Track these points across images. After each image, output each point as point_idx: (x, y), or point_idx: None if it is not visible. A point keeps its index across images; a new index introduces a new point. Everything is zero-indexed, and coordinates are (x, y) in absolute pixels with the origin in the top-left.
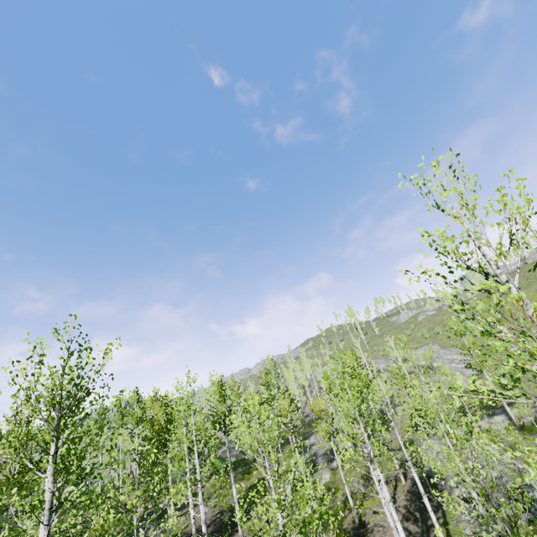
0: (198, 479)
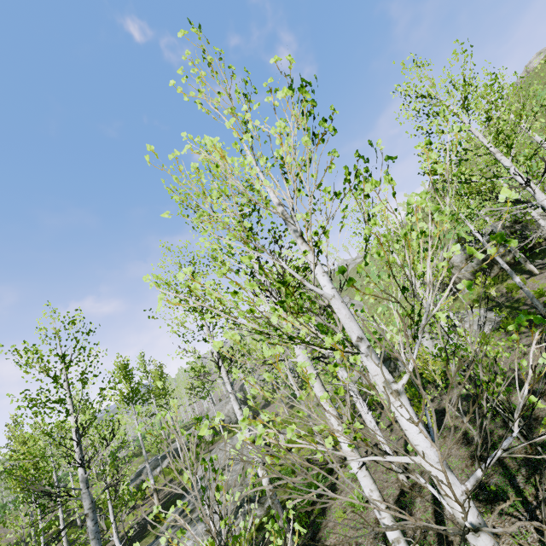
0: None
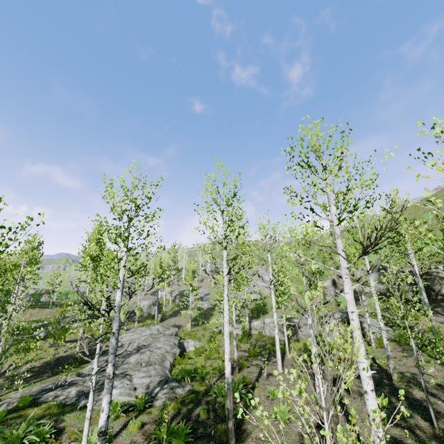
0: None
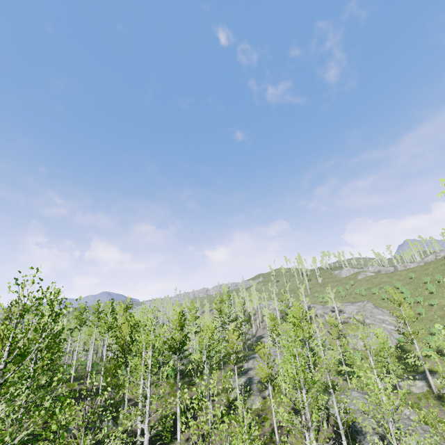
0: (146, 411)
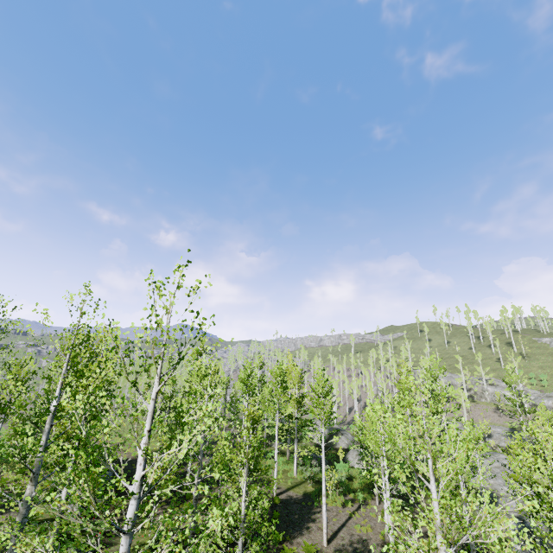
0: None
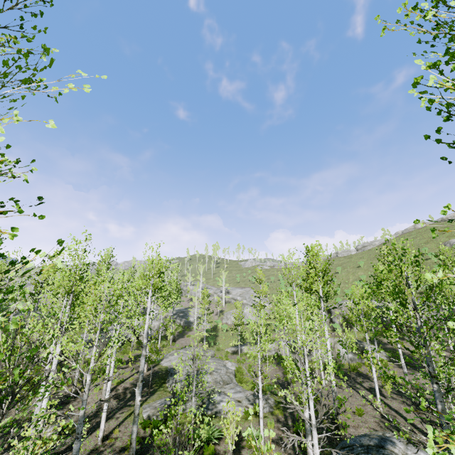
0: None
